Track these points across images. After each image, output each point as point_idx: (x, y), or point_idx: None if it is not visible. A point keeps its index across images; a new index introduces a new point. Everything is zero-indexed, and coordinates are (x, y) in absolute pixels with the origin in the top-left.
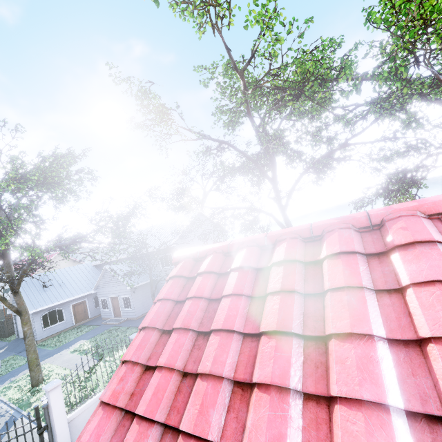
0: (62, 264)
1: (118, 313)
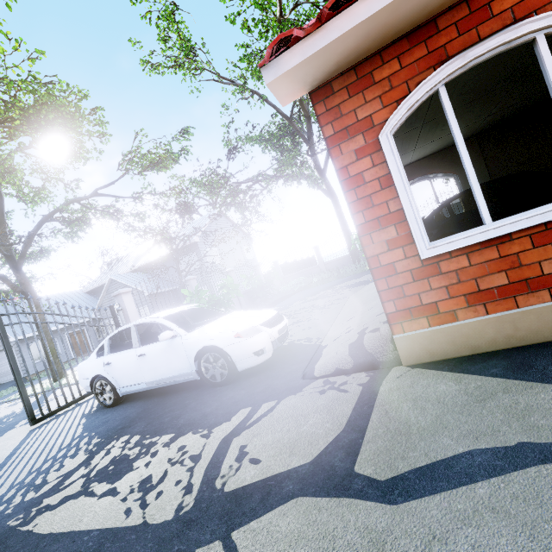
0: None
1: None
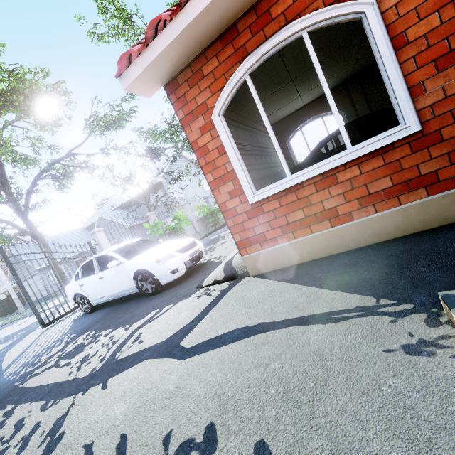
0: None
1: None
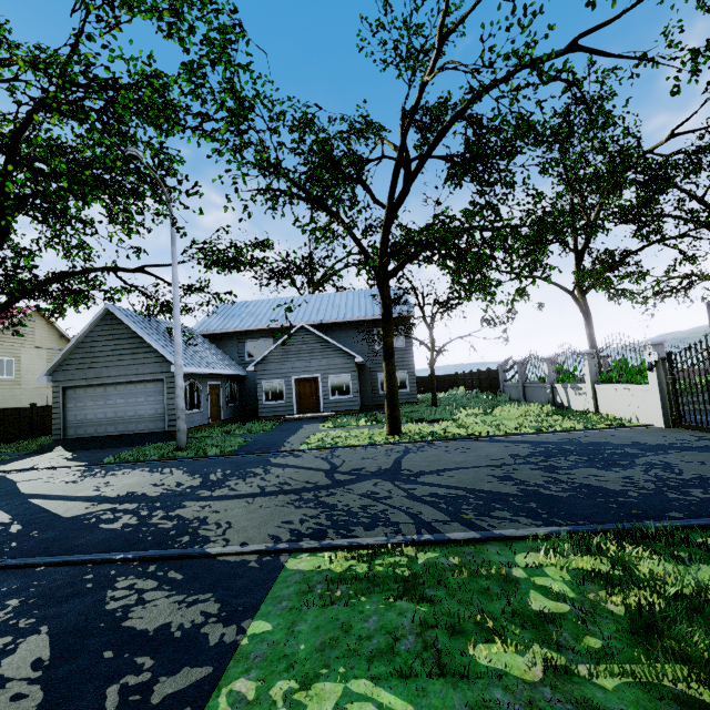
0: (38, 335)
1: (310, 406)
